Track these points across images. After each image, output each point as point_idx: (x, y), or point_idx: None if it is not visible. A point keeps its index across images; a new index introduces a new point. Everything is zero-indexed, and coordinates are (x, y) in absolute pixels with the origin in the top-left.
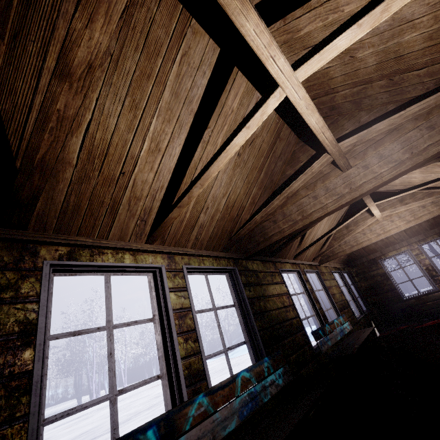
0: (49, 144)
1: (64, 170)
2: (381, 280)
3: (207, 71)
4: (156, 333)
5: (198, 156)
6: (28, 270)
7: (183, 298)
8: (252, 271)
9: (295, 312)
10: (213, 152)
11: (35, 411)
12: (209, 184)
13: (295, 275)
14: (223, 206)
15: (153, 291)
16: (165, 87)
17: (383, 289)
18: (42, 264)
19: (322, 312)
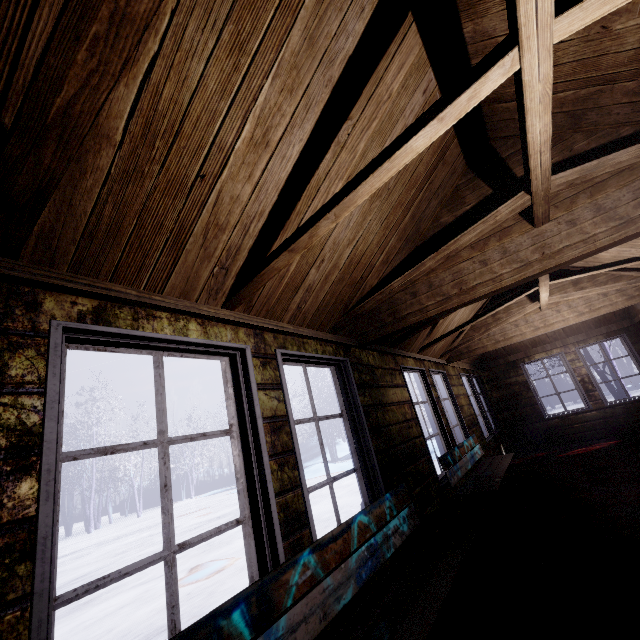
0: (86, 76)
1: (98, 151)
2: (519, 390)
3: (368, 8)
4: (234, 453)
5: (325, 167)
6: (22, 335)
7: (277, 400)
8: (368, 365)
9: (418, 429)
10: (348, 166)
11: (43, 589)
12: None
13: (417, 376)
14: (344, 260)
15: (230, 387)
16: (295, 20)
17: (521, 403)
18: (47, 326)
19: (448, 430)
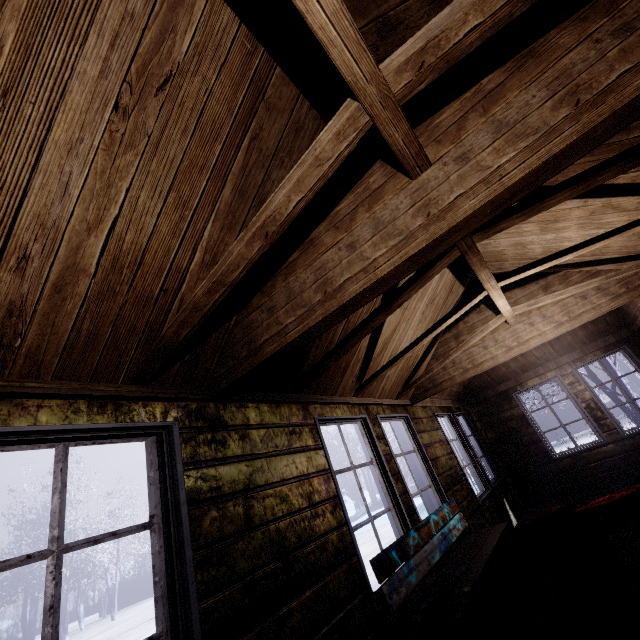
0: None
1: None
2: (517, 426)
3: None
4: None
5: None
6: None
7: None
8: (233, 427)
9: (339, 513)
10: None
11: None
12: (5, 179)
13: (358, 426)
14: (96, 259)
15: None
16: None
17: (522, 442)
18: None
19: (407, 500)
